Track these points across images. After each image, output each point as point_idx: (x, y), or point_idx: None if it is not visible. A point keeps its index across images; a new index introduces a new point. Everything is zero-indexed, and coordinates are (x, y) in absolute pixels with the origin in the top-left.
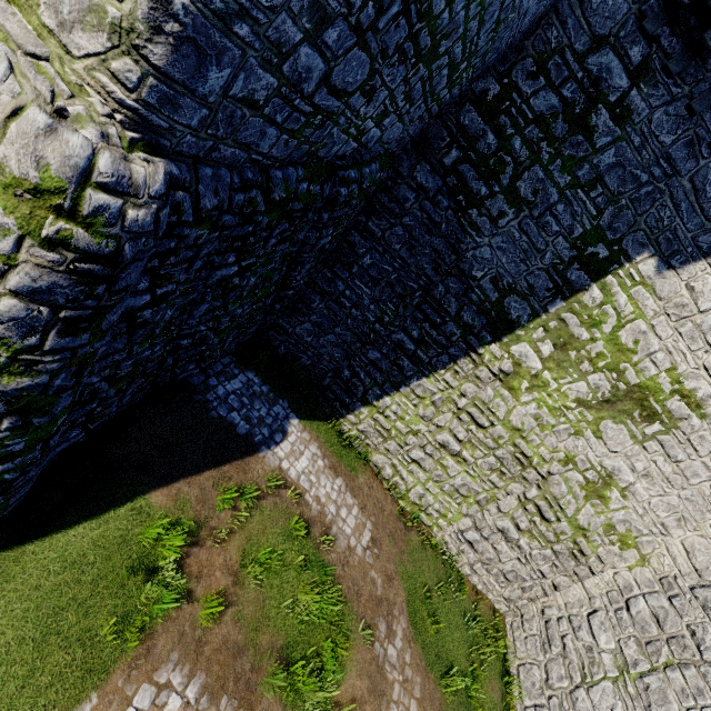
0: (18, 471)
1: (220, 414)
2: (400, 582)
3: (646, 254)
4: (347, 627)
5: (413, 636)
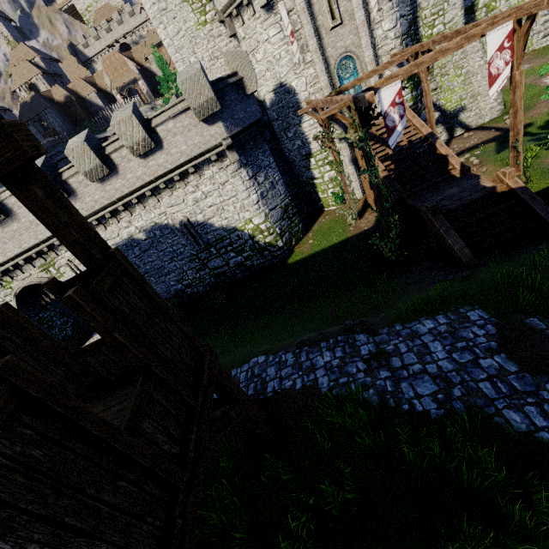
0: None
1: None
2: (546, 56)
3: None
4: None
5: None
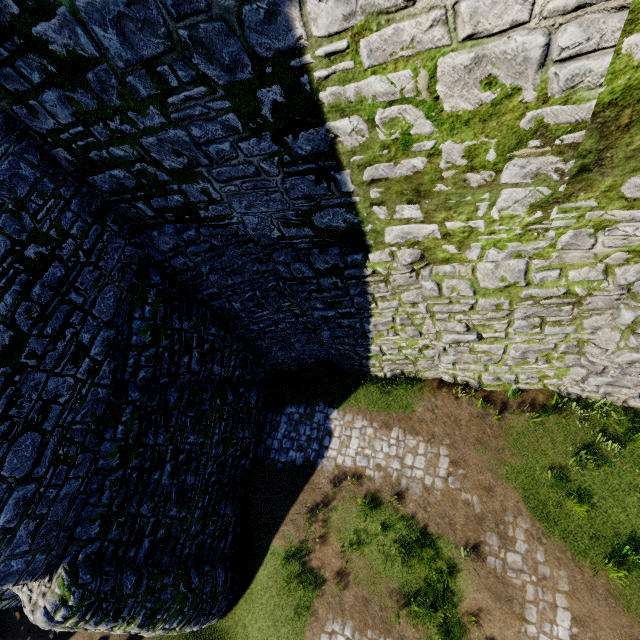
0: (197, 600)
1: (283, 462)
2: (506, 485)
3: (293, 12)
4: (448, 556)
5: (544, 530)
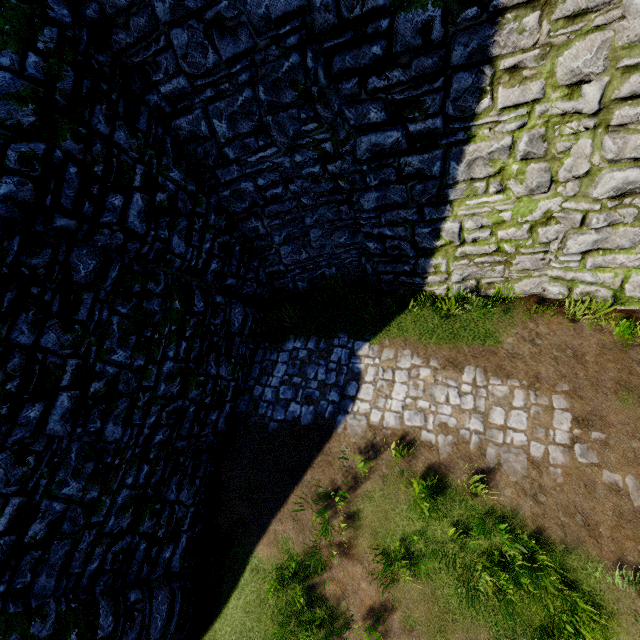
0: None
1: (278, 420)
2: None
3: None
4: (588, 586)
5: None
